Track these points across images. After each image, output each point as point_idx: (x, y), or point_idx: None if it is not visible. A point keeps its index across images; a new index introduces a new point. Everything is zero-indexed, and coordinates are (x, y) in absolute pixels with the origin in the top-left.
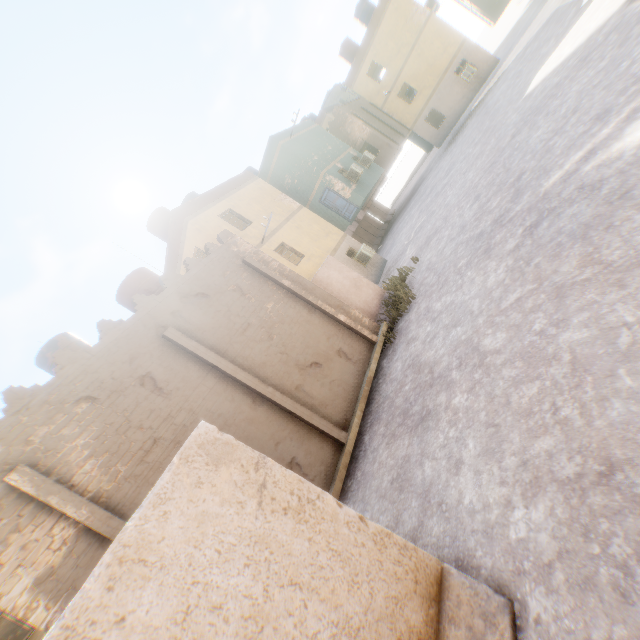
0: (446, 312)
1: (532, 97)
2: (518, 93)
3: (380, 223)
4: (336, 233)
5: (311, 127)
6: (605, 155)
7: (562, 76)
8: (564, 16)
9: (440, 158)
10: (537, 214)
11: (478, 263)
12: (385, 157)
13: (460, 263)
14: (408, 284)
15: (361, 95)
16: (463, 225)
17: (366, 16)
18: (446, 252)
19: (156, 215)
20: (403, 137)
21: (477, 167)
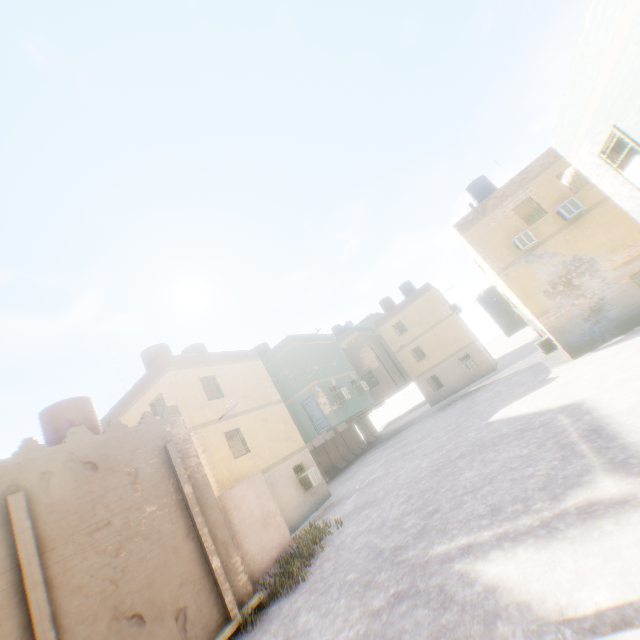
0: (297, 639)
1: (489, 428)
2: (488, 412)
3: (362, 440)
4: (297, 441)
5: (330, 340)
6: (470, 566)
7: (508, 430)
8: (538, 374)
9: (430, 415)
10: (410, 582)
11: (354, 594)
12: (382, 390)
13: (350, 574)
14: (318, 548)
15: (383, 335)
16: (384, 521)
17: (407, 291)
18: (357, 542)
19: (155, 348)
20: (406, 381)
21: (432, 459)
